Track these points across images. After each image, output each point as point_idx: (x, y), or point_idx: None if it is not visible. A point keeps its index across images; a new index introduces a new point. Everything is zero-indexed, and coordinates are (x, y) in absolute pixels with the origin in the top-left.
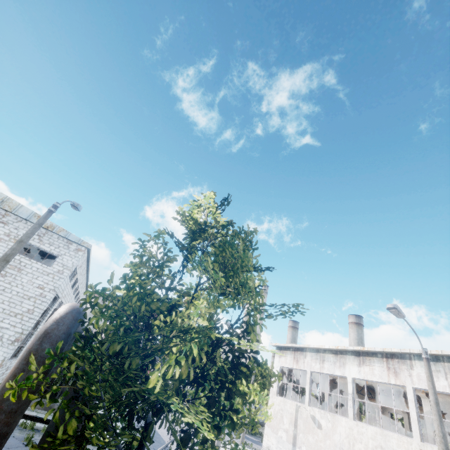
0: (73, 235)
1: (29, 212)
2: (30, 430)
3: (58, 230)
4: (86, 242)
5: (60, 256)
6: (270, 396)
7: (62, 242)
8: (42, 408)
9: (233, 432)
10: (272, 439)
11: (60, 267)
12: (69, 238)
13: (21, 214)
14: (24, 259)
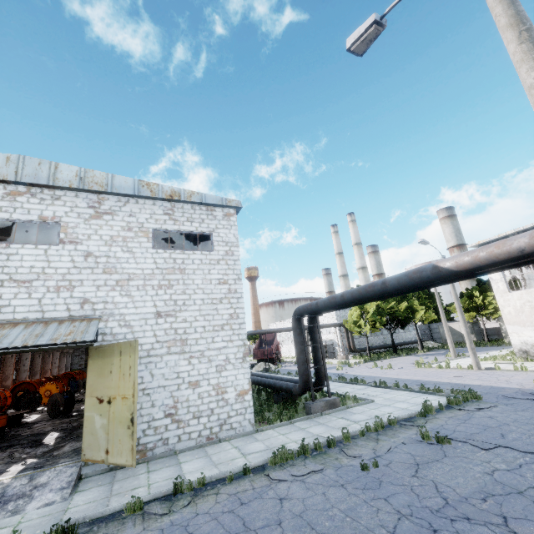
0: (210, 196)
1: (130, 183)
2: (383, 430)
3: (185, 196)
4: (231, 200)
5: (214, 233)
6: (497, 297)
7: (201, 213)
8: (326, 408)
9: (420, 355)
10: (527, 333)
11: (224, 247)
12: (208, 201)
13: (121, 189)
14: (174, 254)
